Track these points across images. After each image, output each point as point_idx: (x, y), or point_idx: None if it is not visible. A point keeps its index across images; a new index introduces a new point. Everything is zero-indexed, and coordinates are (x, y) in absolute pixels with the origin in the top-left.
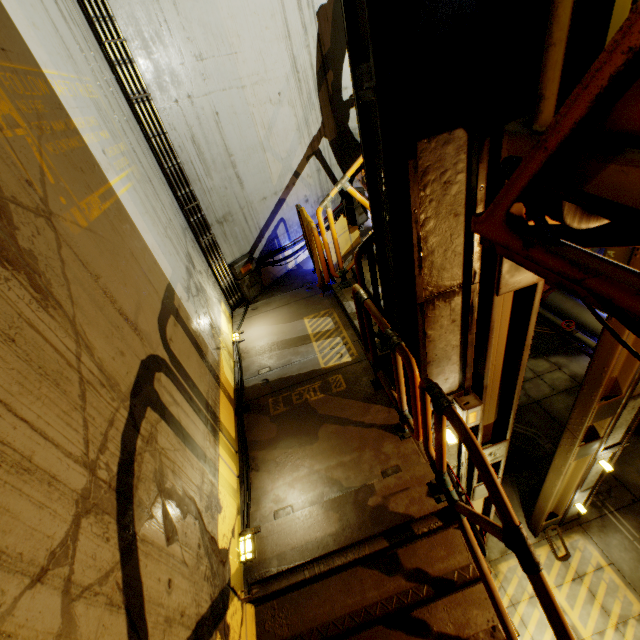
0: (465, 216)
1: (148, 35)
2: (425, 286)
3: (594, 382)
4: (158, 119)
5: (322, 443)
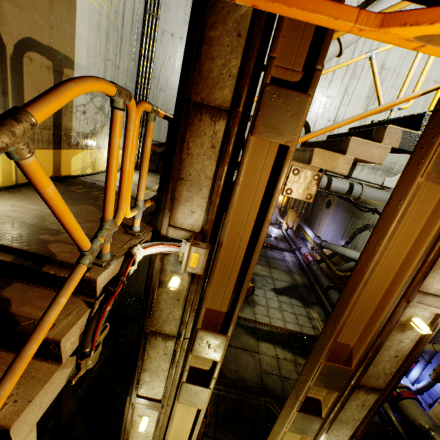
0: (246, 42)
1: None
2: (199, 90)
3: (328, 332)
4: (155, 32)
5: (72, 208)
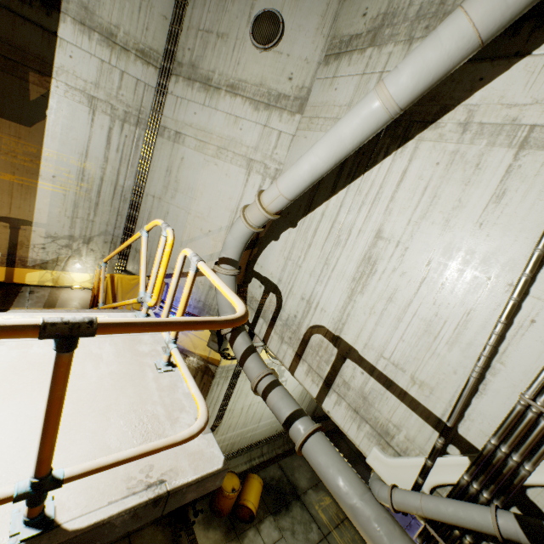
0: None
1: (160, 171)
2: None
3: None
4: (140, 196)
5: None
